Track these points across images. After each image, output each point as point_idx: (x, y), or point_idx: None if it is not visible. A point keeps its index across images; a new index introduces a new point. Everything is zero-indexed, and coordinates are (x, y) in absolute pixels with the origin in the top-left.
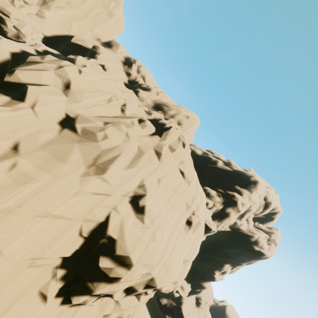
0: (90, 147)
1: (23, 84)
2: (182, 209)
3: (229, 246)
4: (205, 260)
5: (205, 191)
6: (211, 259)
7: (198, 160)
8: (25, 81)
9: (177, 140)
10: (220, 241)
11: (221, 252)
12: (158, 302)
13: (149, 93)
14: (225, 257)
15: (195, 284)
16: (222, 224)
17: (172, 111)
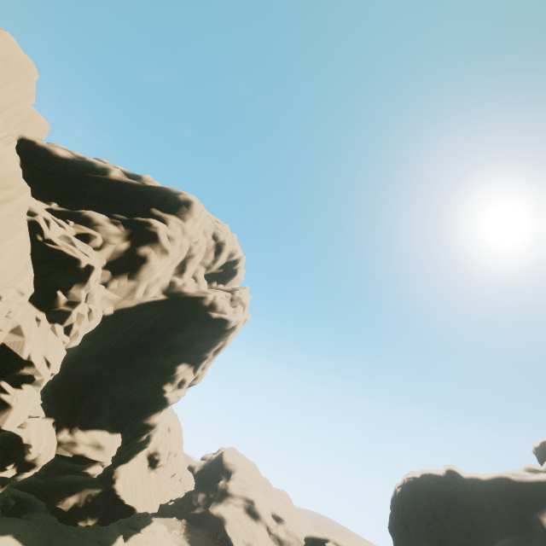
0: None
1: None
2: None
3: (173, 330)
4: (139, 374)
5: (78, 215)
6: (149, 367)
7: (63, 169)
8: None
9: None
10: (155, 327)
11: (163, 346)
12: (56, 513)
13: None
14: (174, 352)
15: (133, 432)
16: (142, 285)
17: None
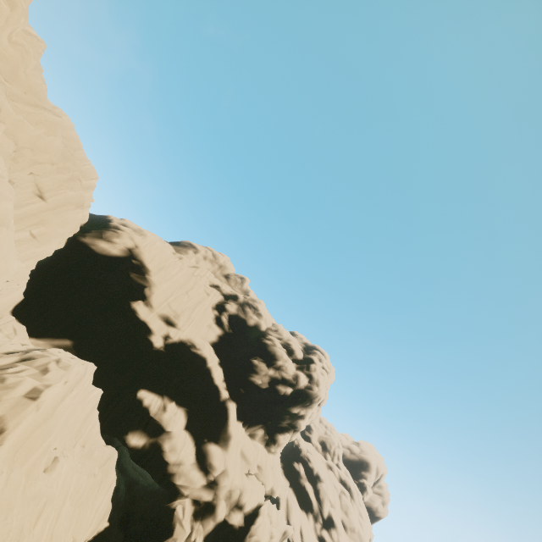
0: (356, 535)
1: (328, 515)
2: (369, 535)
3: None
4: None
5: None
6: None
7: None
8: (328, 514)
9: (357, 494)
10: None
11: None
12: None
13: (314, 434)
14: None
15: None
16: None
17: (332, 448)
